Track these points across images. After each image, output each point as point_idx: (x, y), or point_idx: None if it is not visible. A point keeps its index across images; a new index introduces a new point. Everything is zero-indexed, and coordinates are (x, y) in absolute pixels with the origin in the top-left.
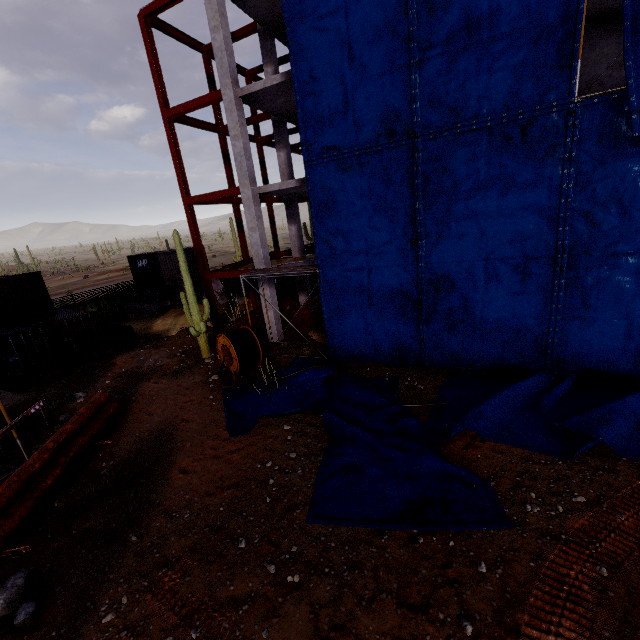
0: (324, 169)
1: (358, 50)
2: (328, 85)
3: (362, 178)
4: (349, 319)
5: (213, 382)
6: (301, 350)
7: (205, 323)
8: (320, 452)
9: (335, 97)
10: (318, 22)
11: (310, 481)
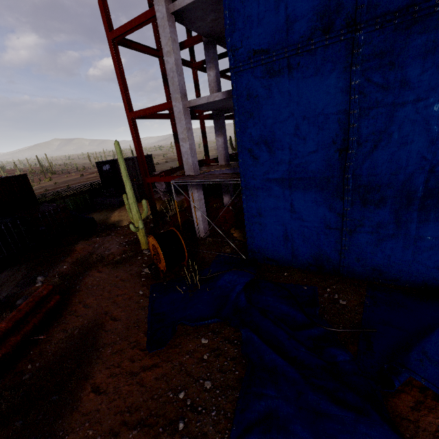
0: (250, 75)
1: None
2: None
3: (290, 83)
4: (268, 225)
5: (145, 275)
6: (223, 248)
7: (149, 216)
8: (237, 384)
9: None
10: None
11: (224, 434)
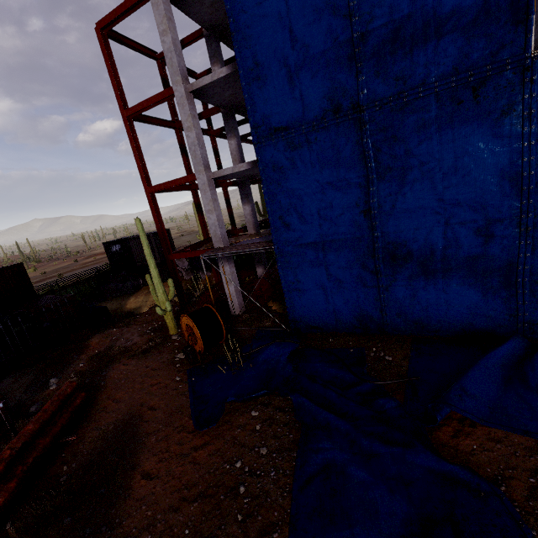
0: (273, 149)
1: (299, 31)
2: (272, 68)
3: (311, 154)
4: (307, 291)
5: (179, 361)
6: (262, 322)
7: (173, 299)
8: (293, 446)
9: (280, 79)
10: (258, 9)
11: (285, 488)
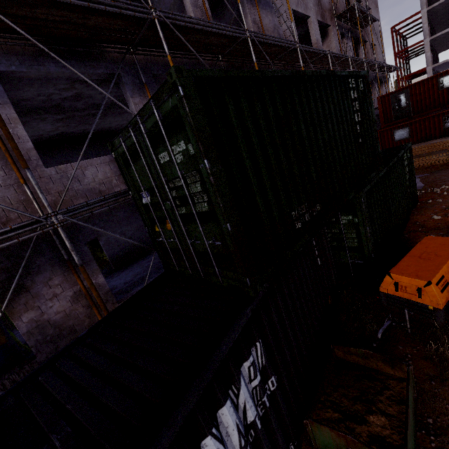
0: None
1: None
2: None
3: None
4: None
5: None
6: None
7: None
8: None
9: None
10: None
11: None
